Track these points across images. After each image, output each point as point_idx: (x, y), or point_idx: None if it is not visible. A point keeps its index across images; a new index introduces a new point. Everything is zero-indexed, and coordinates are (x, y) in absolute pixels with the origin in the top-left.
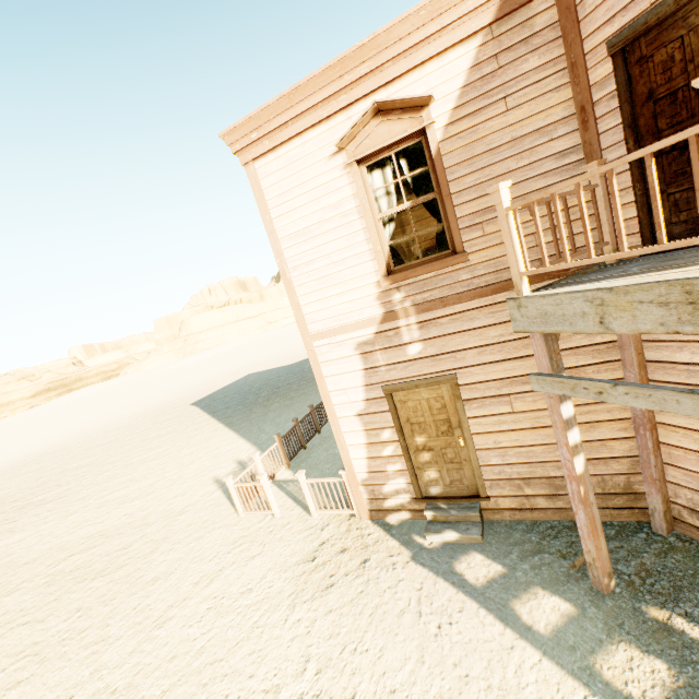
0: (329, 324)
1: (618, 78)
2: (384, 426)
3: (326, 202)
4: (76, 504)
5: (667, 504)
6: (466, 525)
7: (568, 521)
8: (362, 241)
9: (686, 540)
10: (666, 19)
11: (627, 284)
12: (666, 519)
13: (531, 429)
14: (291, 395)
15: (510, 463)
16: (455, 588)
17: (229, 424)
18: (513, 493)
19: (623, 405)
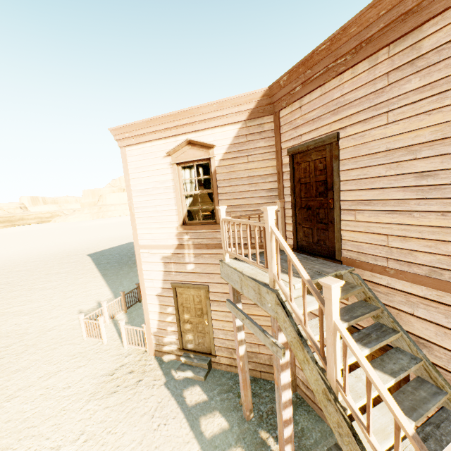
0: (150, 242)
1: (290, 166)
2: (170, 304)
3: (158, 179)
4: None
5: (295, 377)
6: (200, 369)
7: (252, 376)
8: (173, 204)
9: (299, 397)
10: (305, 151)
11: (249, 275)
12: (293, 385)
13: None
14: None
15: (228, 339)
16: (178, 404)
17: (104, 275)
18: (228, 355)
19: None
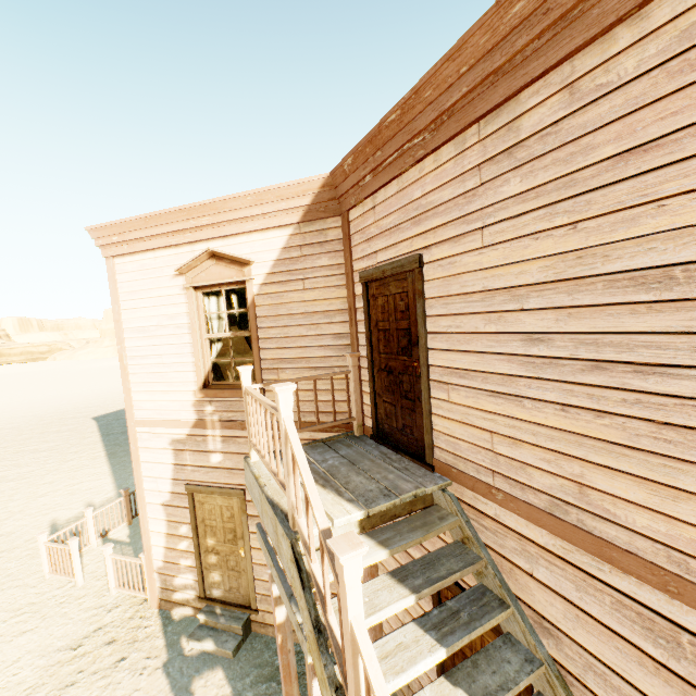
0: (152, 415)
1: (364, 300)
2: (184, 521)
3: (165, 311)
4: None
5: None
6: (228, 637)
7: None
8: (188, 353)
9: None
10: (383, 278)
11: (270, 494)
12: None
13: None
14: None
15: None
16: None
17: (112, 454)
18: None
19: None
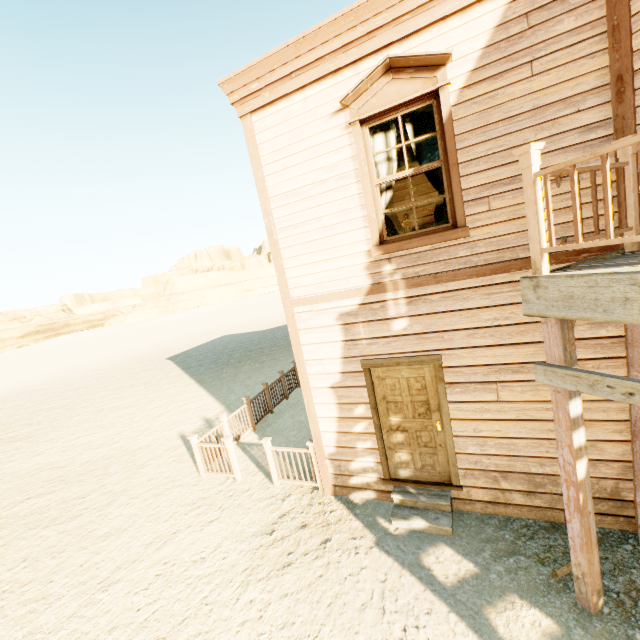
0: (312, 291)
1: None
2: (359, 401)
3: (322, 162)
4: (44, 445)
5: None
6: (436, 514)
7: (544, 521)
8: (356, 207)
9: None
10: None
11: None
12: None
13: (516, 421)
14: (262, 359)
15: (488, 454)
16: (423, 584)
17: (201, 381)
18: (488, 485)
19: (621, 406)
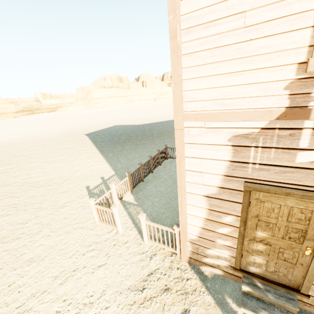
0: (208, 107)
1: None
2: (229, 213)
3: None
4: (11, 179)
5: None
6: (282, 313)
7: None
8: None
9: None
10: None
11: None
12: None
13: None
14: (137, 143)
15: None
16: None
17: (102, 151)
18: None
19: None
